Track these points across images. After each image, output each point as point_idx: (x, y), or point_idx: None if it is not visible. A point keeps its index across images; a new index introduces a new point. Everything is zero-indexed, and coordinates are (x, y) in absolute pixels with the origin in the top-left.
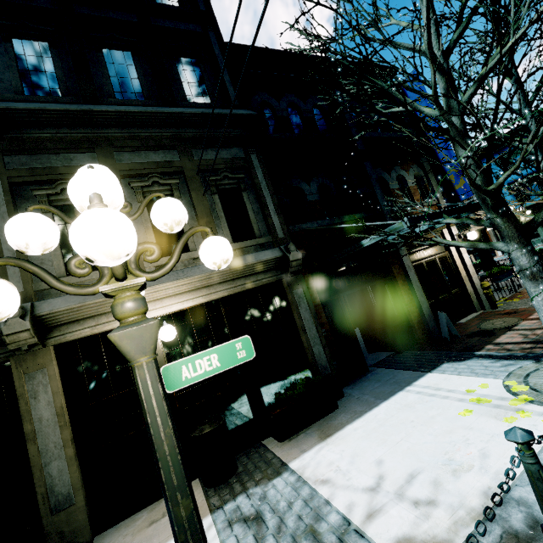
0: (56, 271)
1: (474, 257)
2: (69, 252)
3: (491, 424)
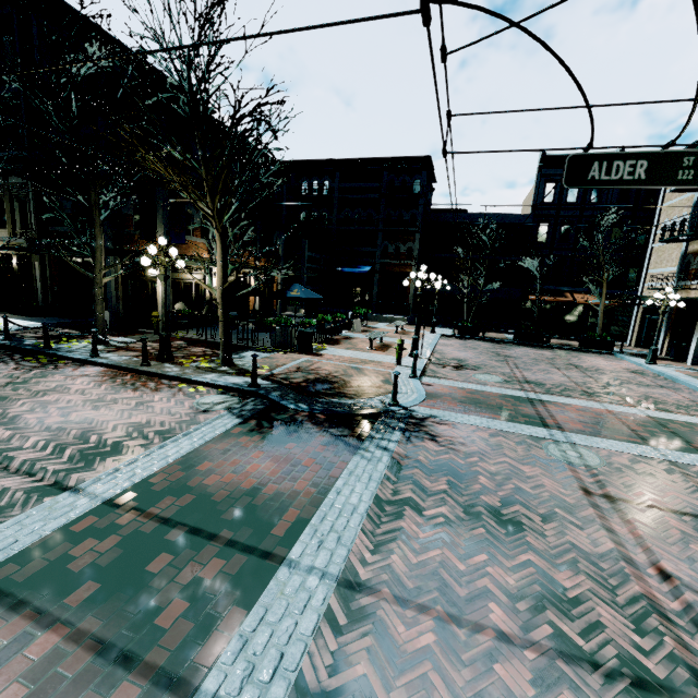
0: None
1: (669, 347)
2: None
3: None
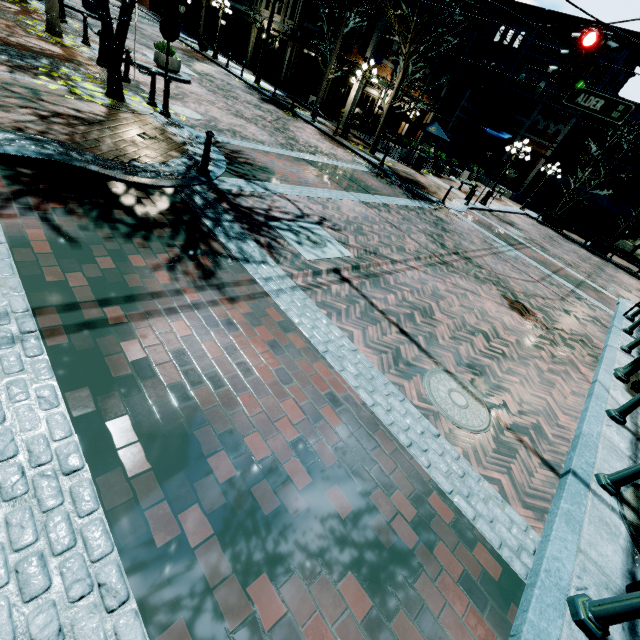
0: (264, 7)
1: None
2: (267, 2)
3: (251, 79)
